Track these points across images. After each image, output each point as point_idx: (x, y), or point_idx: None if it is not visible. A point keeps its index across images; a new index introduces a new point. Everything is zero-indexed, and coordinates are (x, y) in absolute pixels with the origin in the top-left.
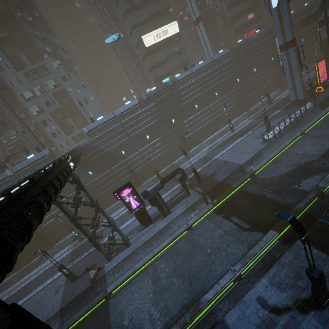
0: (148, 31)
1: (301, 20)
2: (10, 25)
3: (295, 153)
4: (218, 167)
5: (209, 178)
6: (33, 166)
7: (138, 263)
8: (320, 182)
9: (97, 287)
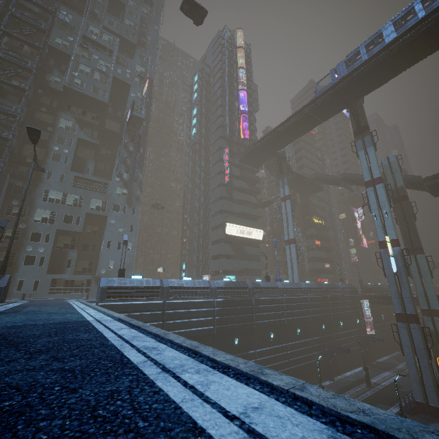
0: (234, 222)
1: (388, 296)
2: (106, 141)
3: None
4: None
5: None
6: None
7: None
8: None
9: None
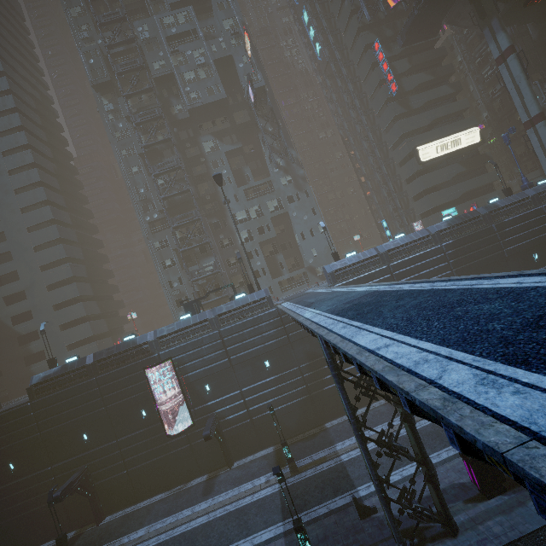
0: (428, 140)
1: None
2: (243, 137)
3: None
4: None
5: None
6: (242, 310)
7: None
8: None
9: None
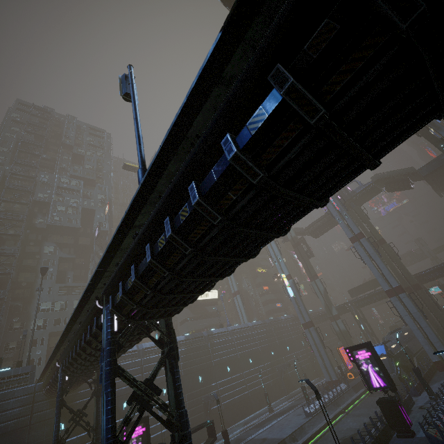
0: None
1: (318, 316)
2: (80, 252)
3: (339, 429)
4: None
5: None
6: None
7: None
8: (361, 441)
9: None
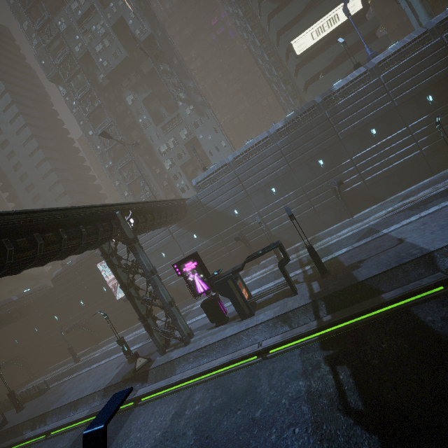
0: (304, 29)
1: None
2: (157, 81)
3: None
4: (377, 250)
5: (347, 270)
6: None
7: (177, 376)
8: None
9: (138, 383)
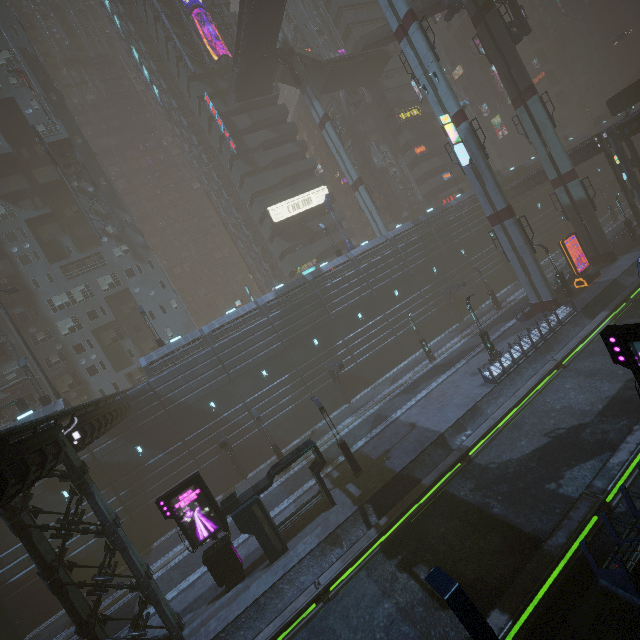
0: (280, 200)
1: (526, 179)
2: (60, 198)
3: (547, 407)
4: (397, 437)
5: (378, 463)
6: None
7: None
8: (596, 478)
9: None
